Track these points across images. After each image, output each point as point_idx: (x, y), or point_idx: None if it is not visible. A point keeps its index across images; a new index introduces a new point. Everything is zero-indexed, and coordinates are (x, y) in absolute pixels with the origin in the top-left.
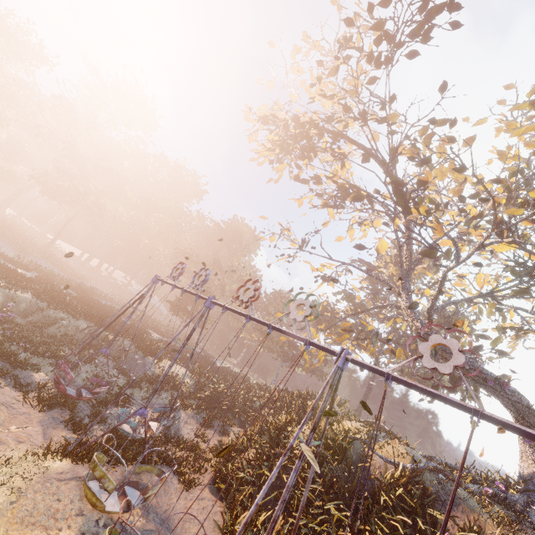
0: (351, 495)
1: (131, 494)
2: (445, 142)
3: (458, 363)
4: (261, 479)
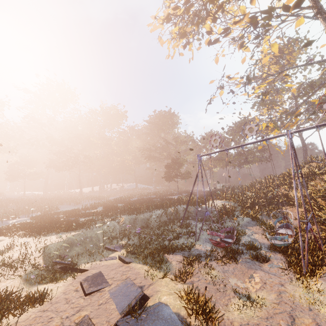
0: None
1: None
2: None
3: None
4: None
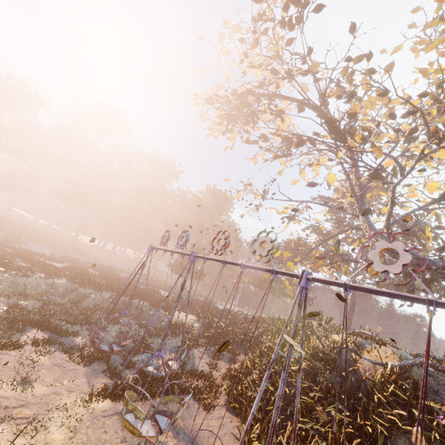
0: (347, 397)
1: (161, 420)
2: (367, 75)
3: (406, 261)
4: (267, 394)
